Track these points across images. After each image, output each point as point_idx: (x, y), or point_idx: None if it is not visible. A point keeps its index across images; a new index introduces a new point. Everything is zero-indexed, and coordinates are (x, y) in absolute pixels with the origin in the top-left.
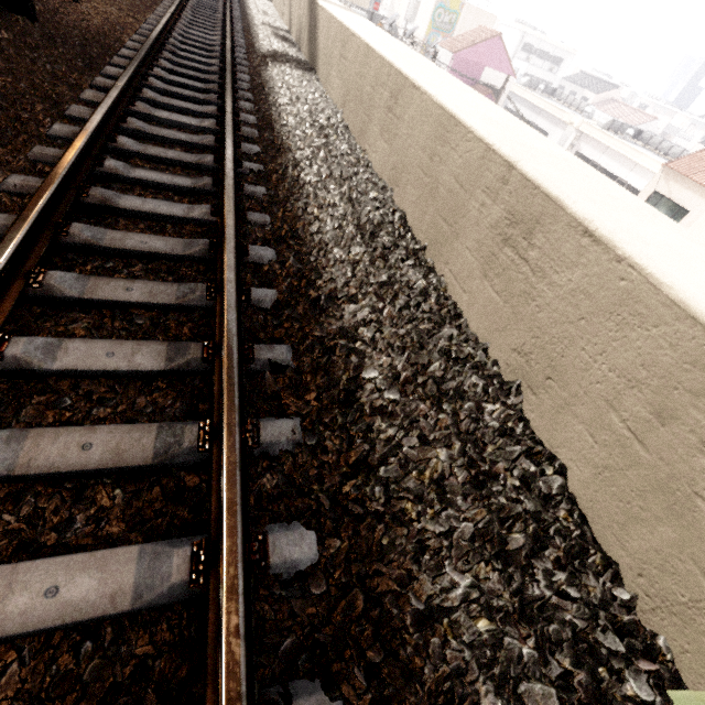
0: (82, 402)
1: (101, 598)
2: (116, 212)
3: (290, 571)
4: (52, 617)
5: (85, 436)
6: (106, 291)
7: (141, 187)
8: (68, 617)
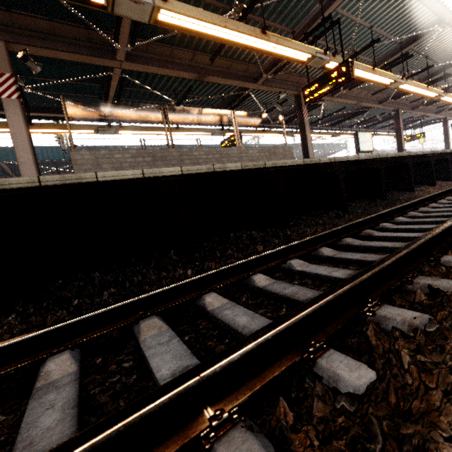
0: (300, 284)
1: (242, 325)
2: (373, 238)
3: (330, 382)
4: (228, 320)
5: (288, 286)
6: (341, 255)
7: (398, 233)
8: (230, 323)
